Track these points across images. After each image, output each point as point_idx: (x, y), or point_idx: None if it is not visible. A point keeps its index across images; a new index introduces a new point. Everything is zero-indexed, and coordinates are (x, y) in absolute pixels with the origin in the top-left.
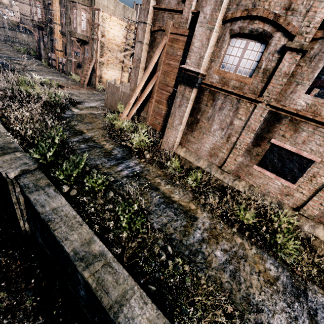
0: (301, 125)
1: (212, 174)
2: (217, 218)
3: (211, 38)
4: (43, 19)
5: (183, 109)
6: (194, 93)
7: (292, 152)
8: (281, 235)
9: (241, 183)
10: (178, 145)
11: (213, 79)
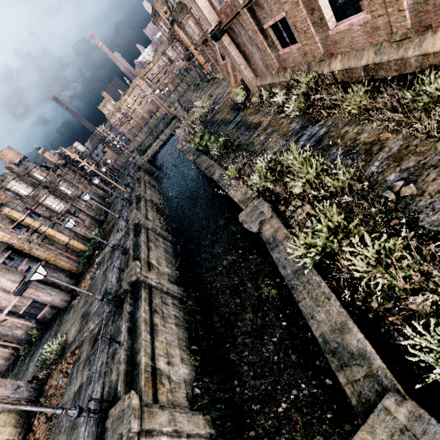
0: (260, 2)
1: (274, 82)
2: (276, 115)
3: (199, 5)
4: (185, 51)
5: (231, 56)
6: (226, 39)
7: (278, 20)
8: (293, 97)
9: (287, 72)
10: (255, 79)
11: (224, 19)
